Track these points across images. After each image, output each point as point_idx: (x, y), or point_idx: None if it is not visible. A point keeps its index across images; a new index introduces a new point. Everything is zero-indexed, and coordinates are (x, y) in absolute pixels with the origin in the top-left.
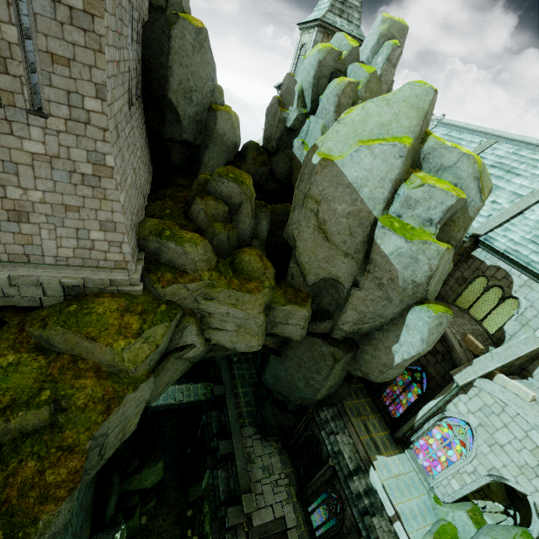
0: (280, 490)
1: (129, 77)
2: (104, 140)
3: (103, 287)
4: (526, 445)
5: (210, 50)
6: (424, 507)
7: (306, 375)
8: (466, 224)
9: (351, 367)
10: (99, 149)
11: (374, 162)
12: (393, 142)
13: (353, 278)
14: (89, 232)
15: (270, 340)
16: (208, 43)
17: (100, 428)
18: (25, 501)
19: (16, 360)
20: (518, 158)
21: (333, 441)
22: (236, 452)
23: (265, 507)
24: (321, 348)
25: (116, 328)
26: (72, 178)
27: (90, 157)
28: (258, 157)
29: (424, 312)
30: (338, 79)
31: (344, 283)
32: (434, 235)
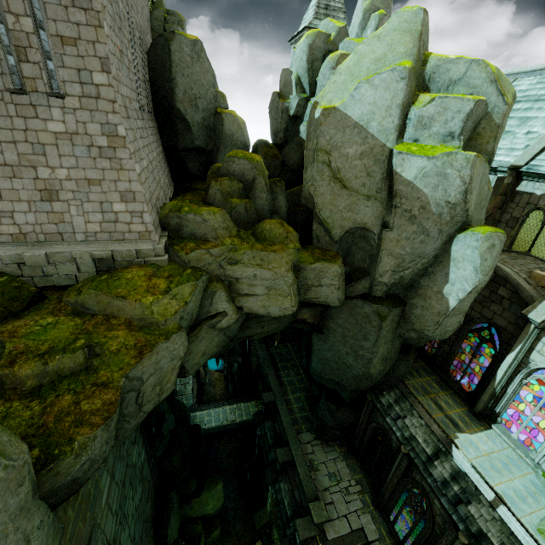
0: (353, 498)
1: (136, 82)
2: (113, 111)
3: (130, 259)
4: None
5: (207, 59)
6: (532, 487)
7: (353, 345)
8: (494, 133)
9: (403, 330)
10: (111, 121)
11: (376, 93)
12: (391, 67)
13: (381, 220)
14: (112, 204)
15: (308, 313)
16: (204, 53)
17: (133, 369)
18: (61, 425)
19: (54, 321)
20: (544, 85)
21: (402, 426)
22: (295, 458)
23: (338, 518)
24: (363, 309)
25: (144, 288)
26: (91, 152)
27: (104, 130)
28: (268, 152)
29: (469, 238)
30: (331, 54)
31: (373, 228)
32: (460, 148)
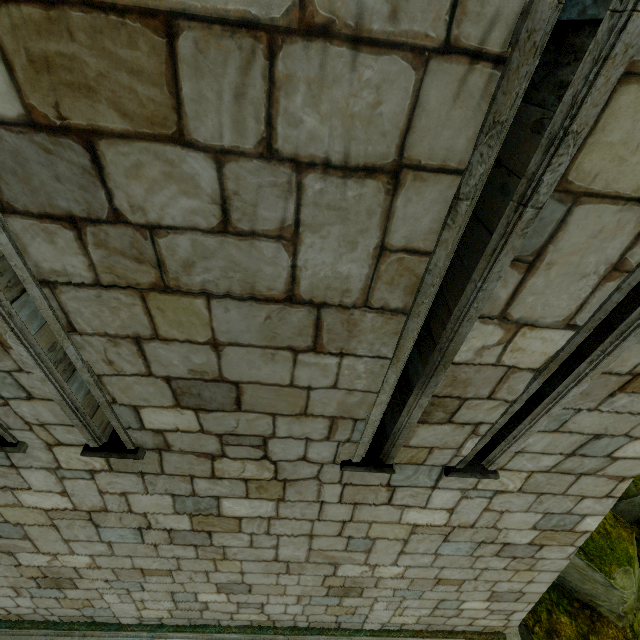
0: None
1: None
2: (604, 494)
3: None
4: None
5: None
6: None
7: None
8: None
9: None
10: (578, 508)
11: None
12: None
13: None
14: (462, 601)
15: None
16: None
17: None
18: None
19: None
20: None
21: None
22: None
23: None
24: None
25: None
26: (479, 548)
27: (543, 522)
28: None
29: None
30: None
31: None
32: None
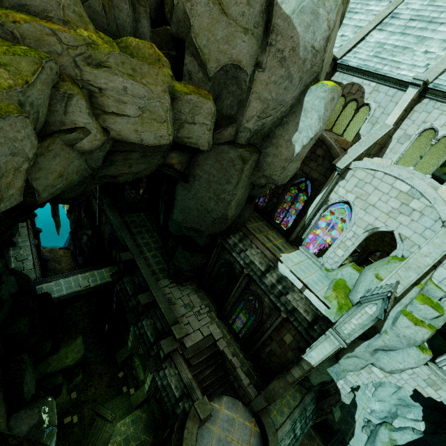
0: (204, 317)
1: None
2: None
3: None
4: (392, 195)
5: None
6: (320, 277)
7: (216, 190)
8: None
9: (255, 177)
10: None
11: None
12: None
13: (254, 60)
14: None
15: (176, 158)
16: None
17: None
18: None
19: None
20: (354, 1)
21: (244, 257)
22: (157, 299)
23: (194, 332)
24: (228, 154)
25: None
26: None
27: None
28: None
29: (319, 89)
30: None
31: (246, 68)
32: None
